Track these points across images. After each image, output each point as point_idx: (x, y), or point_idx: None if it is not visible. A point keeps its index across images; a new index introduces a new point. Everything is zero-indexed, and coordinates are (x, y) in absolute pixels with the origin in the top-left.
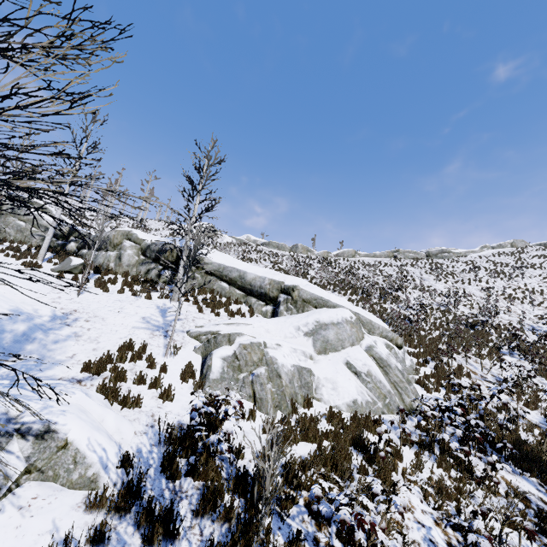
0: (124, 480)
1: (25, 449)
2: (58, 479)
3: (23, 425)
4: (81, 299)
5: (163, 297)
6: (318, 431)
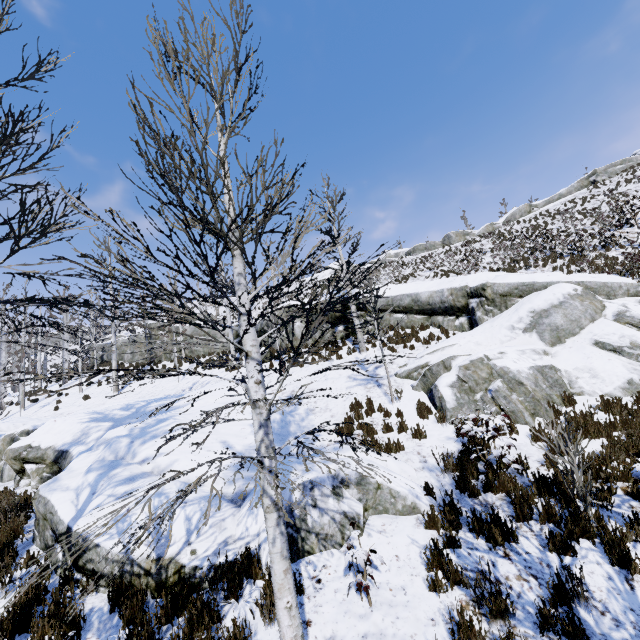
0: (435, 504)
1: (354, 494)
2: (388, 511)
3: (342, 479)
4: (289, 381)
5: (351, 352)
6: (599, 424)
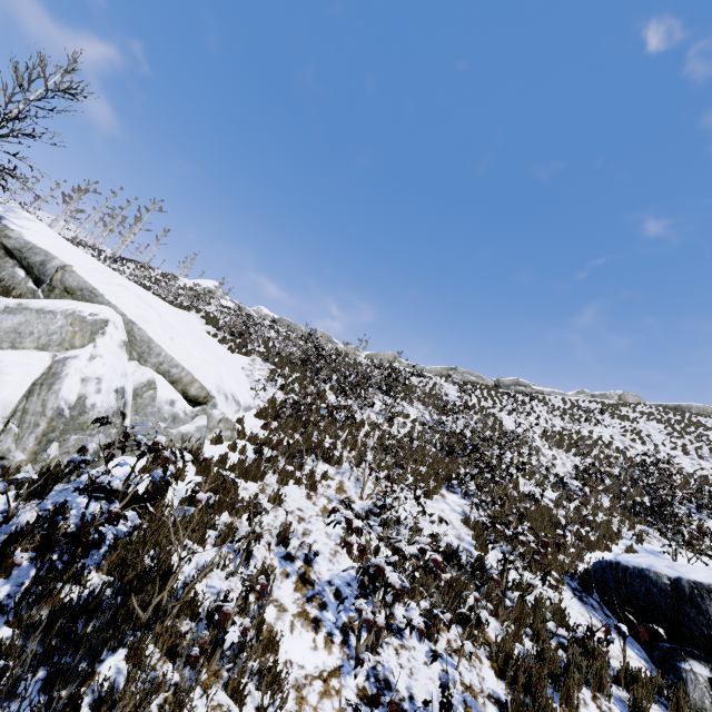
0: None
1: None
2: None
3: None
4: None
5: None
6: None
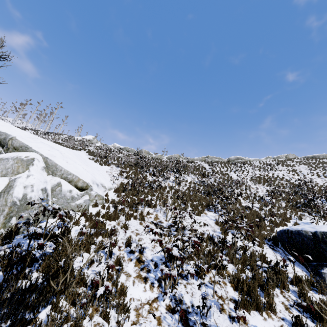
0: None
1: None
2: None
3: None
4: None
5: None
6: None
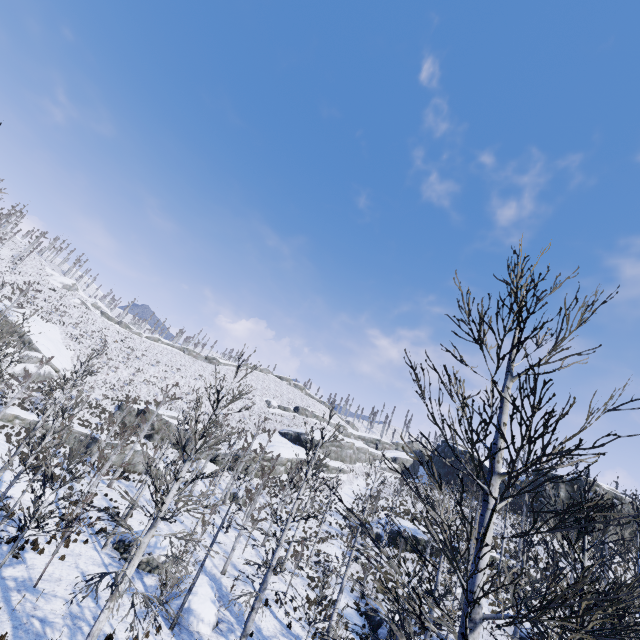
0: None
1: None
2: None
3: None
4: None
5: None
6: None
